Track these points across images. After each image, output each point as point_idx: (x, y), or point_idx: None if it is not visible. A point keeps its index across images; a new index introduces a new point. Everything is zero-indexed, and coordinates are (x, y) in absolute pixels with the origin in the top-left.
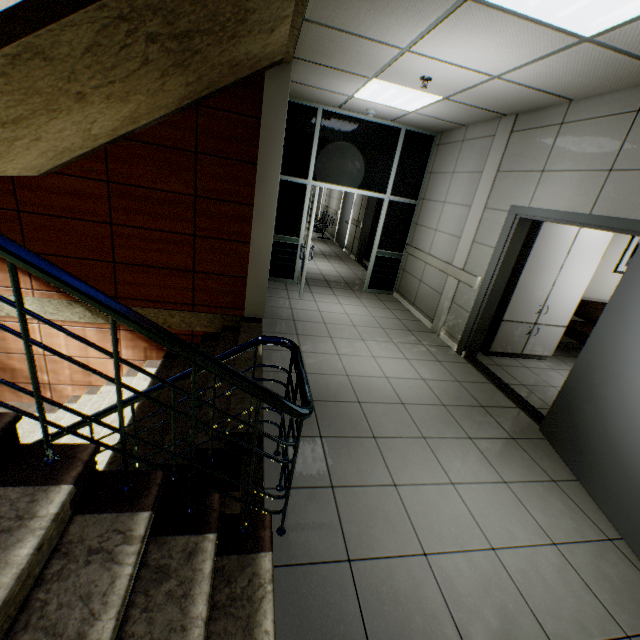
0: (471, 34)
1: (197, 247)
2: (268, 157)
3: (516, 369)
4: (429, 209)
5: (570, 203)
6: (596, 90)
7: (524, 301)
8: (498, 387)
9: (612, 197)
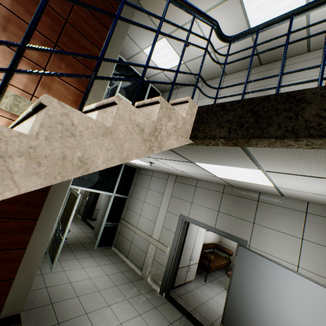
0: (183, 165)
1: None
2: (59, 187)
3: (187, 295)
4: (135, 202)
5: (206, 220)
6: (208, 181)
7: (185, 255)
8: (188, 318)
9: (222, 222)
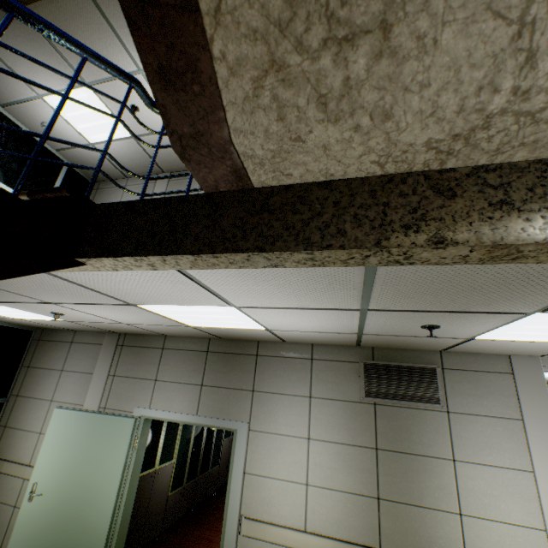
0: None
1: None
2: None
3: None
4: None
5: None
6: None
7: None
8: None
9: None
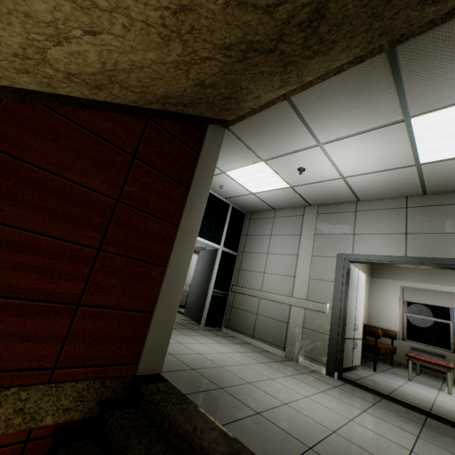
0: (372, 145)
1: (97, 266)
2: (200, 185)
3: (365, 380)
4: (252, 258)
5: (386, 251)
6: (378, 196)
7: (349, 321)
8: (393, 400)
9: (416, 247)
